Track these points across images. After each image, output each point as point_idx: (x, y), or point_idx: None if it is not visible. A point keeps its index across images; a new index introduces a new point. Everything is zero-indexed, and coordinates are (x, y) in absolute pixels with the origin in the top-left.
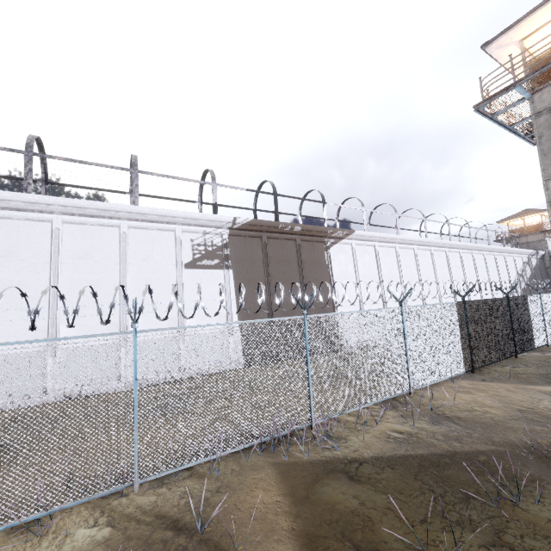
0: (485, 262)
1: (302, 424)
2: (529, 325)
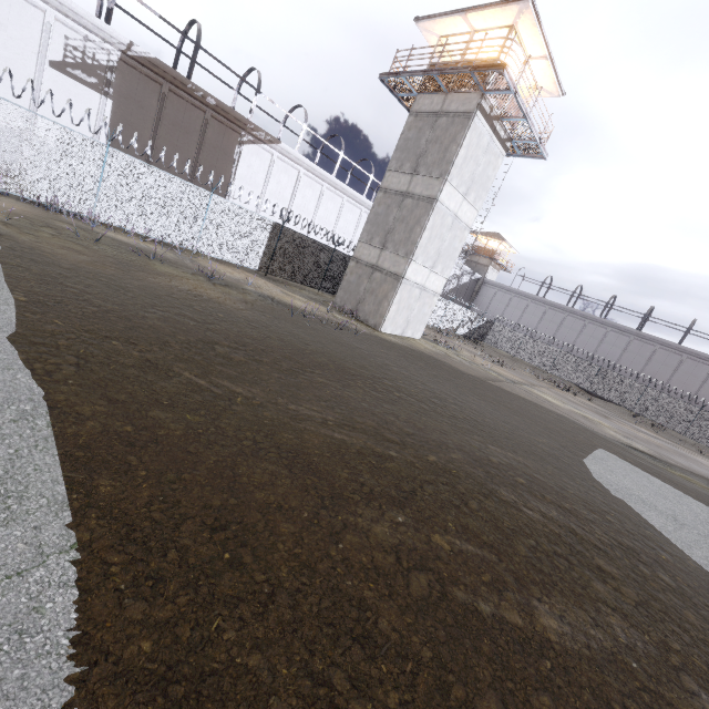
0: None
1: (83, 214)
2: None
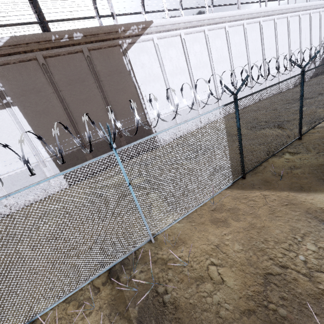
0: (299, 24)
1: None
2: (322, 98)
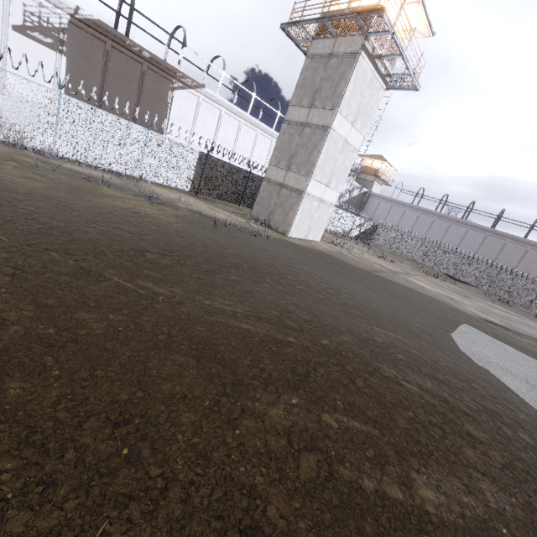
0: None
1: (45, 150)
2: None
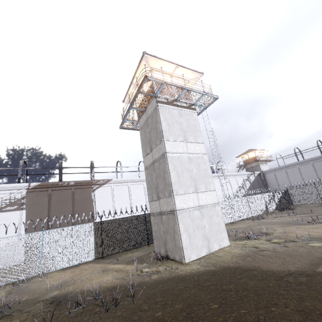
0: None
1: None
2: None
